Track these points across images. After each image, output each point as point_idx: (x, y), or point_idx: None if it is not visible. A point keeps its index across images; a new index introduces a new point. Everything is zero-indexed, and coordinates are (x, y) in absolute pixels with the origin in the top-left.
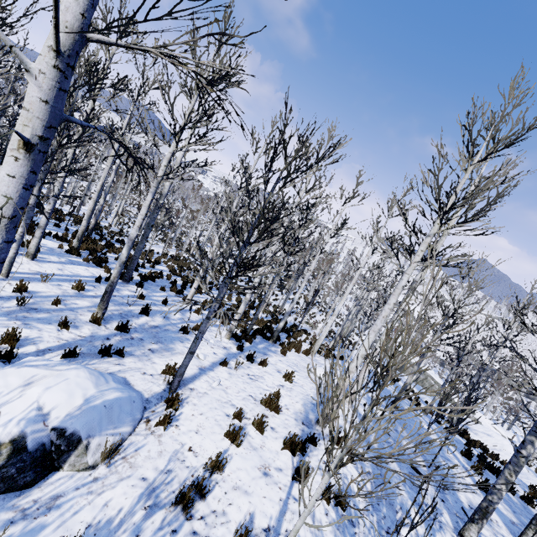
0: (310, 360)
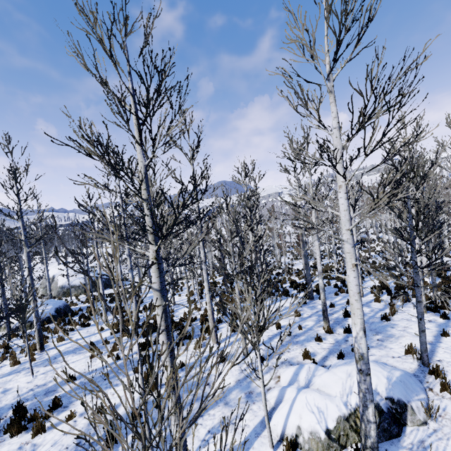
0: None
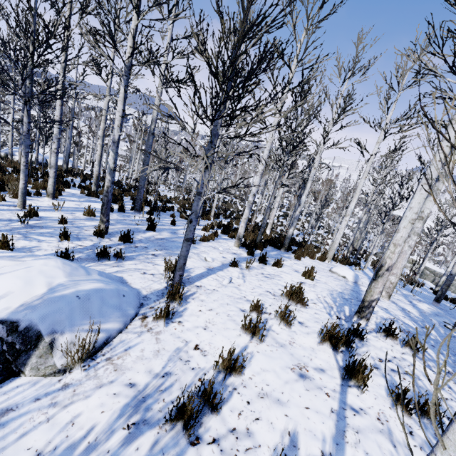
0: (327, 265)
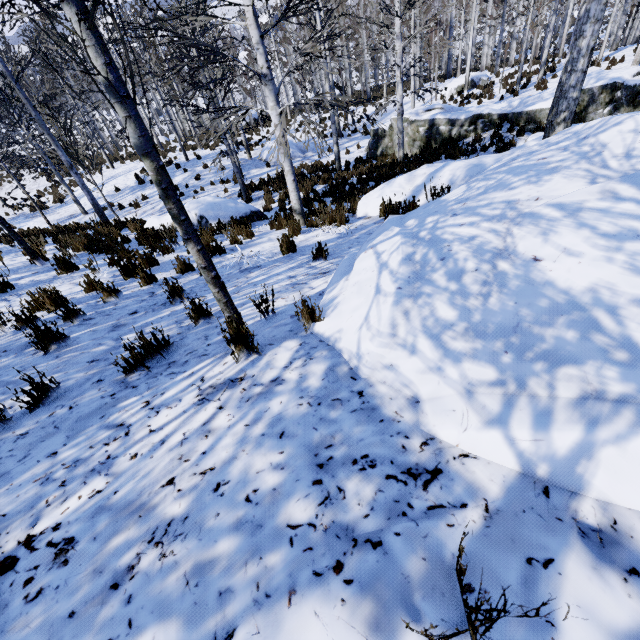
0: None
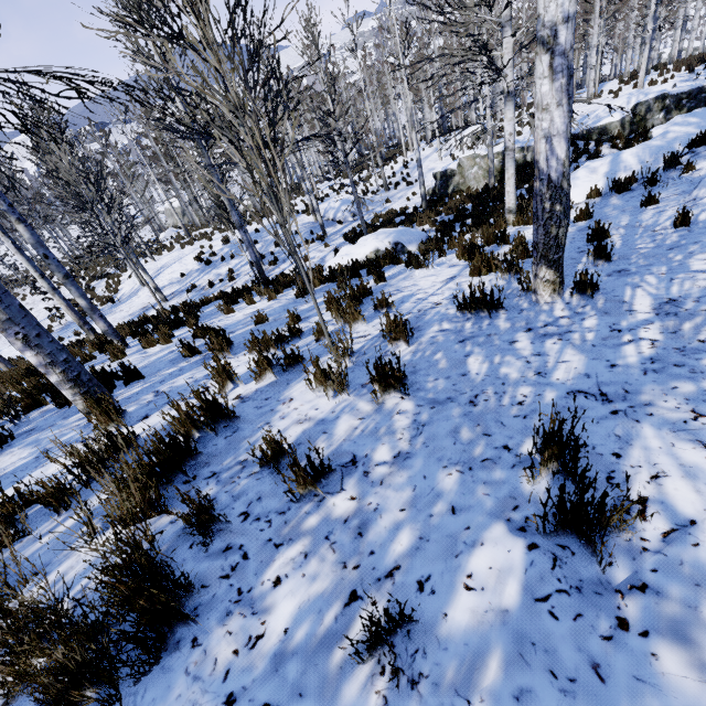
0: None
